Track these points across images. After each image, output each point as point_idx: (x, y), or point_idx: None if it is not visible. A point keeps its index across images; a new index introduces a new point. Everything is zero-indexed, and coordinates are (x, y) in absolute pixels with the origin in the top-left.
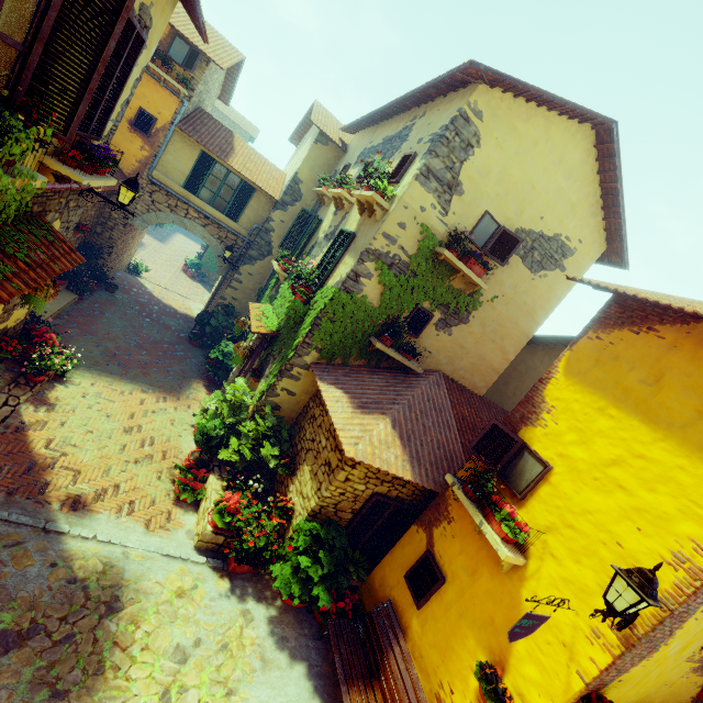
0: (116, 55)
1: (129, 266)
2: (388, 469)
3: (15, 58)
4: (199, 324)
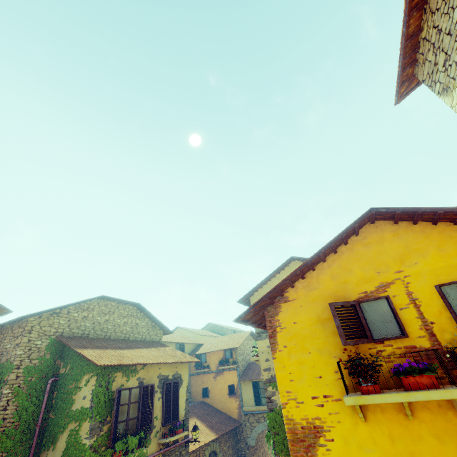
0: (169, 393)
1: None
2: None
3: (137, 420)
4: None
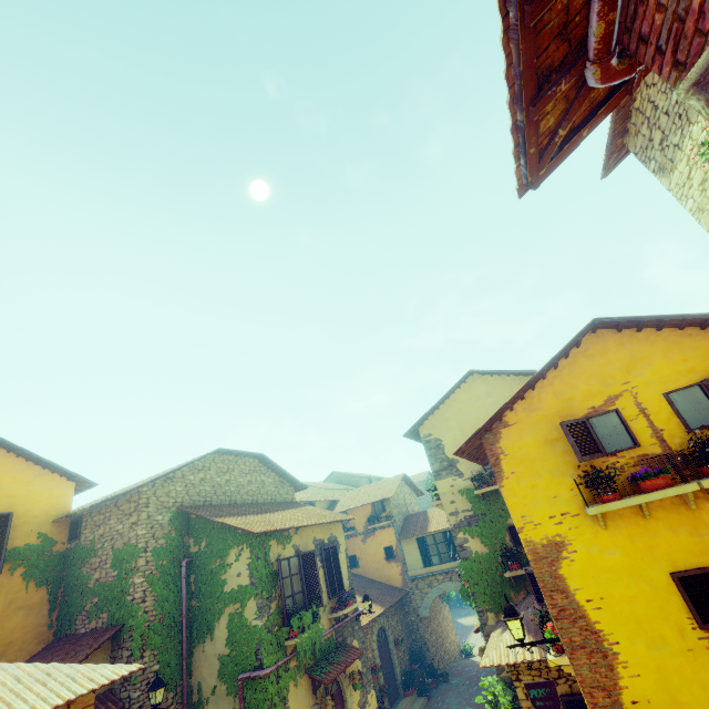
0: (329, 561)
1: (462, 653)
2: (515, 660)
3: (303, 594)
4: None
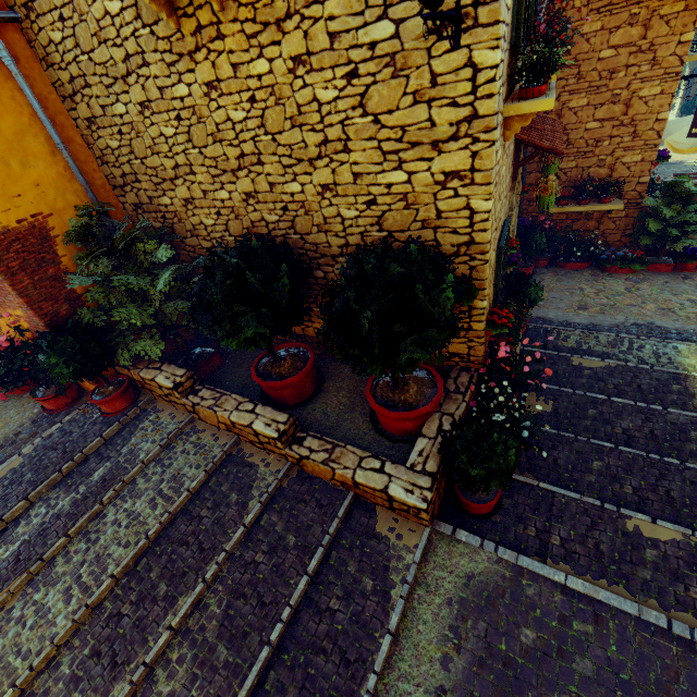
0: None
1: None
2: None
3: None
4: (685, 112)
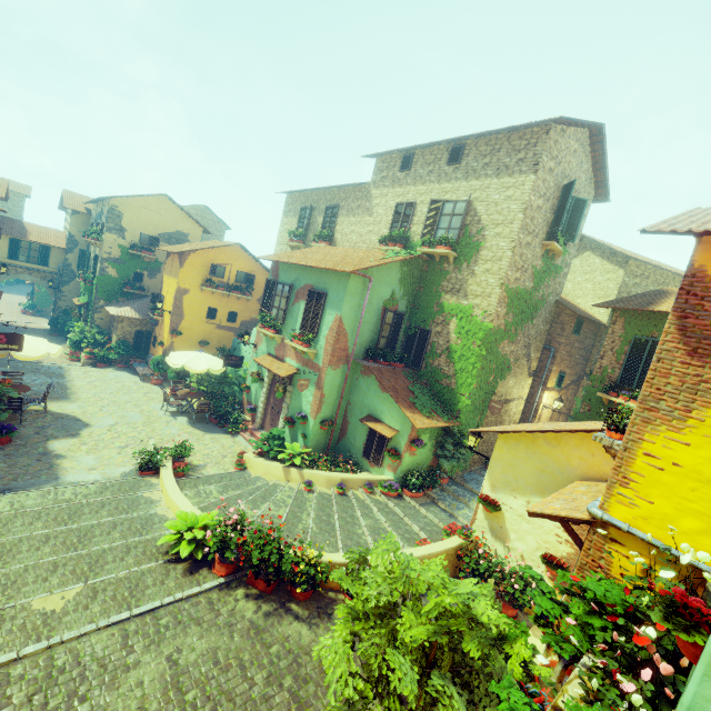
0: None
1: None
2: (129, 316)
3: None
4: (53, 325)
